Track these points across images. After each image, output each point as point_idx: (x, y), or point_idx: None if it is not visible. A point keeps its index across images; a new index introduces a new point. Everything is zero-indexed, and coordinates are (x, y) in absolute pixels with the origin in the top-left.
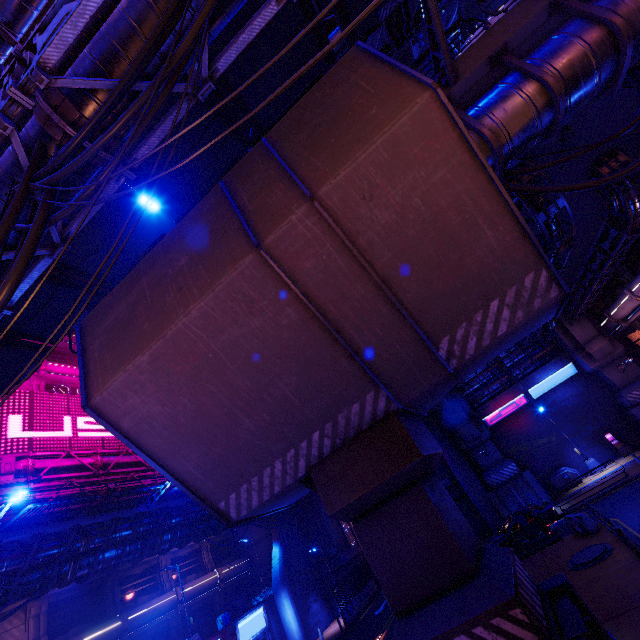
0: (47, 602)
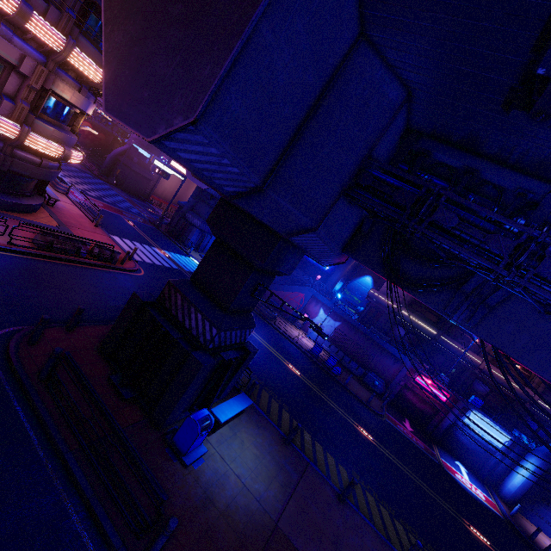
0: None
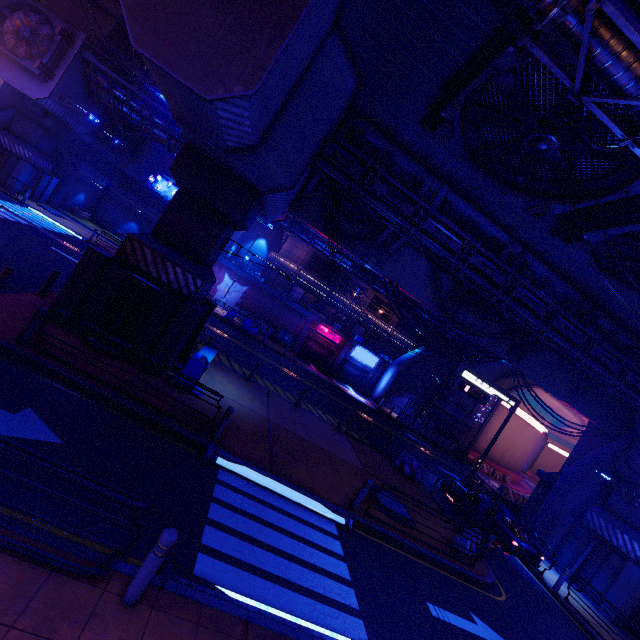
0: (314, 252)
